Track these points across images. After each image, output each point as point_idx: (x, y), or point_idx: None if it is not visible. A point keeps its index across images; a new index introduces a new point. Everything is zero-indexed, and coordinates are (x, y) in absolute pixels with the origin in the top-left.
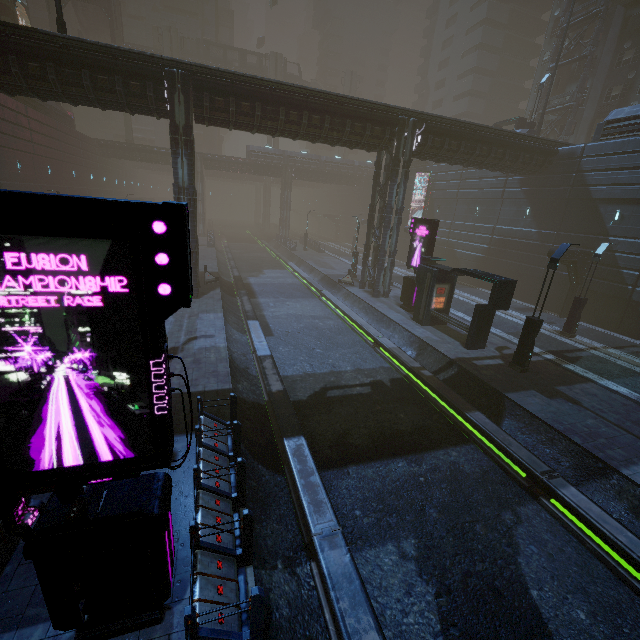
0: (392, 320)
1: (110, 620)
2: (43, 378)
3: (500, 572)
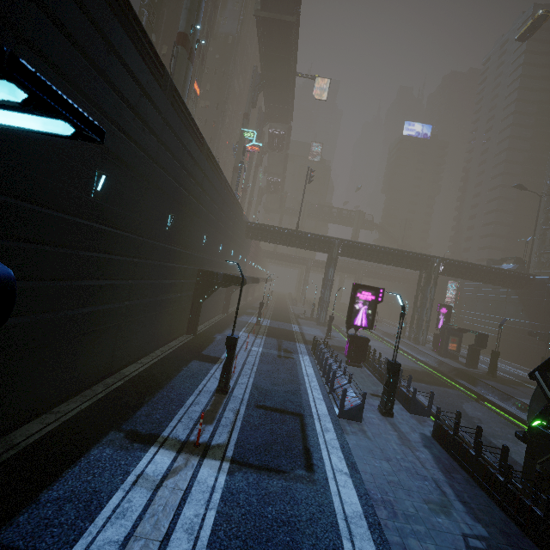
0: (425, 353)
1: (353, 363)
2: (360, 309)
3: (454, 403)
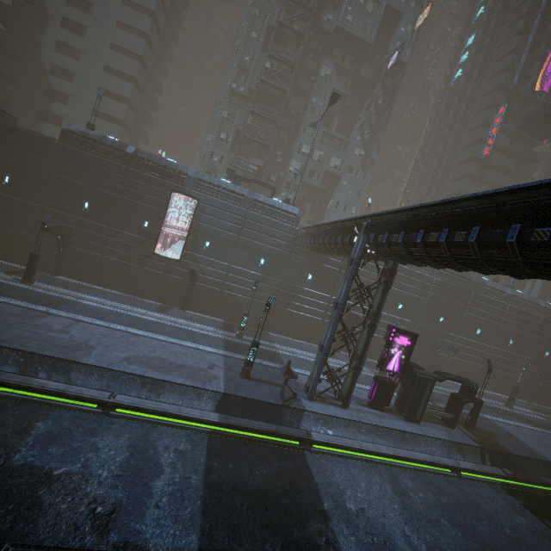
0: (417, 434)
1: None
2: None
3: None
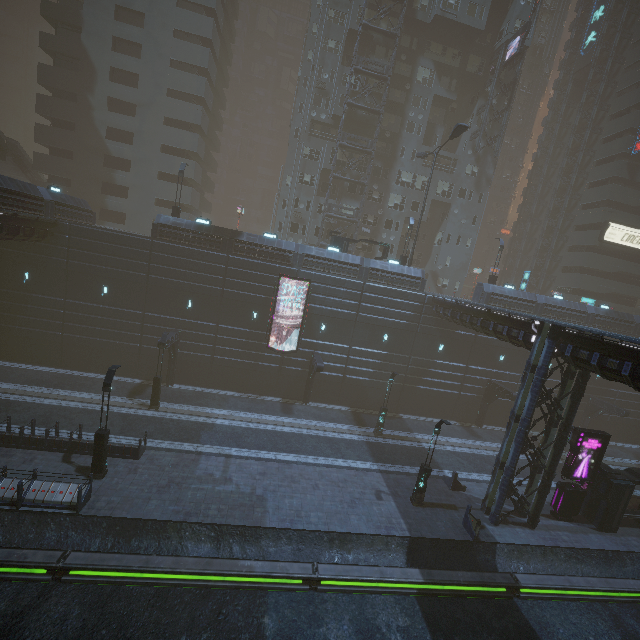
0: (621, 551)
1: None
2: None
3: None
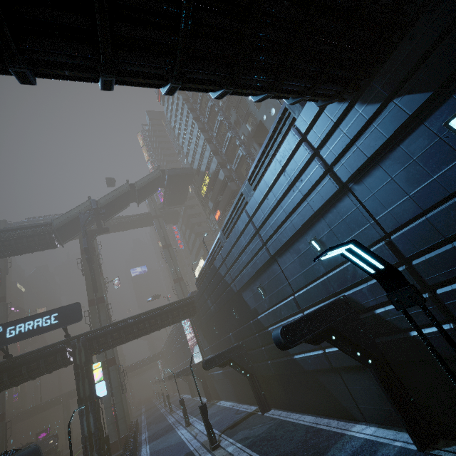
0: None
1: None
2: None
3: None
